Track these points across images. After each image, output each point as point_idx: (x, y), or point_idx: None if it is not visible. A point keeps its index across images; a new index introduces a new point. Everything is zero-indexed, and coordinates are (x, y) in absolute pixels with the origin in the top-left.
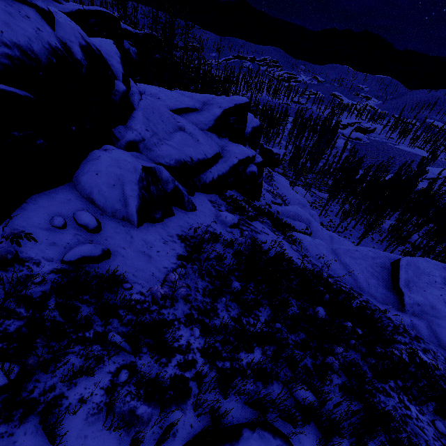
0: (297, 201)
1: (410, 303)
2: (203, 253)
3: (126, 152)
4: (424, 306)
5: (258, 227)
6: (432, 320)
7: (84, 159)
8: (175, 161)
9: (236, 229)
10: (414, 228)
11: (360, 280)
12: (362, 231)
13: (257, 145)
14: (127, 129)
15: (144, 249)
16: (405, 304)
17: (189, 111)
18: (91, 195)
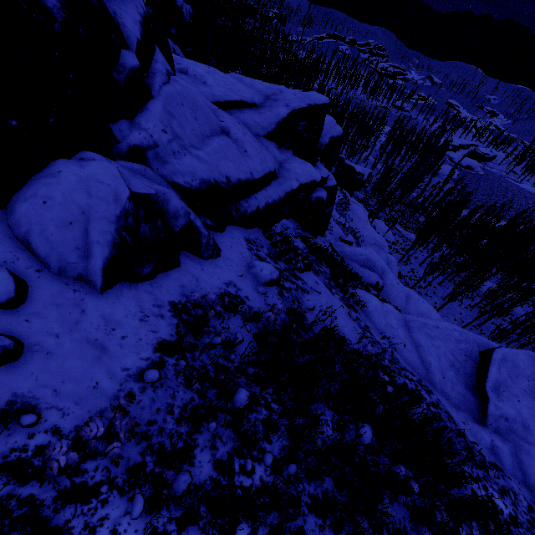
0: (373, 240)
1: (496, 415)
2: (205, 334)
3: (111, 168)
4: (514, 423)
5: (308, 282)
6: (521, 445)
7: (37, 173)
8: (200, 181)
9: (274, 287)
10: (519, 300)
11: (434, 370)
12: (450, 290)
13: (334, 161)
14: (133, 126)
15: (98, 334)
16: (489, 414)
17: (244, 106)
18: (28, 236)
